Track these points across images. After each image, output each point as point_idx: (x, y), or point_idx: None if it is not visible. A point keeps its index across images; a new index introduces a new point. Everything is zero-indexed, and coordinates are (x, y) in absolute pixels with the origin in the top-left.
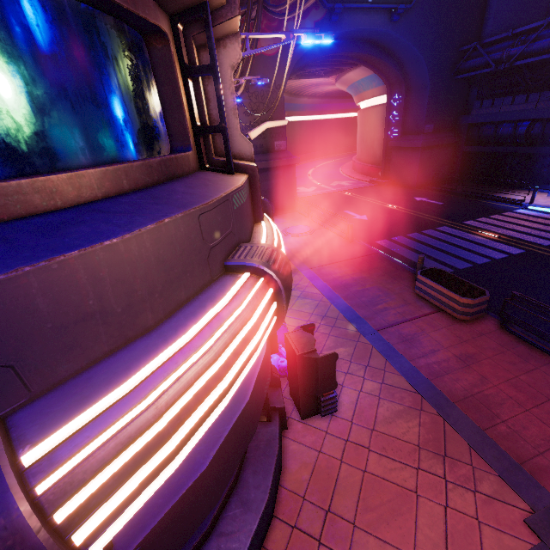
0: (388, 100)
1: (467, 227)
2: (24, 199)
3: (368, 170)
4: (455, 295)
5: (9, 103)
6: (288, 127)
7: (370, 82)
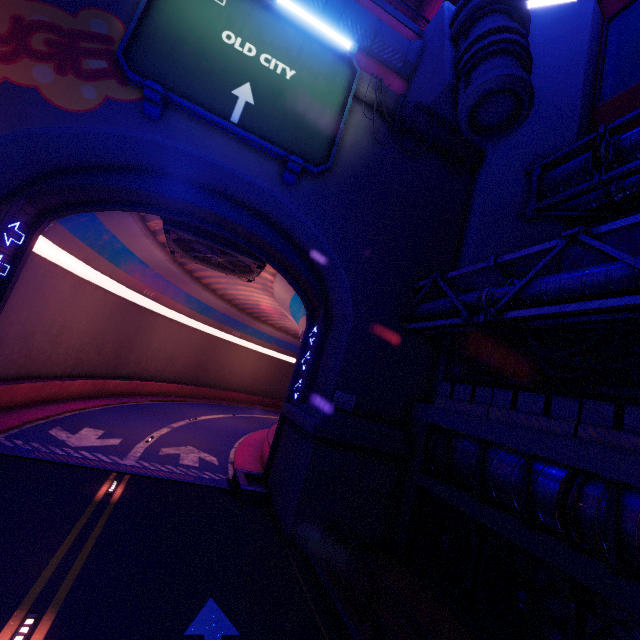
0: (305, 333)
1: None
2: None
3: (265, 448)
4: None
5: None
6: (237, 351)
7: (300, 307)
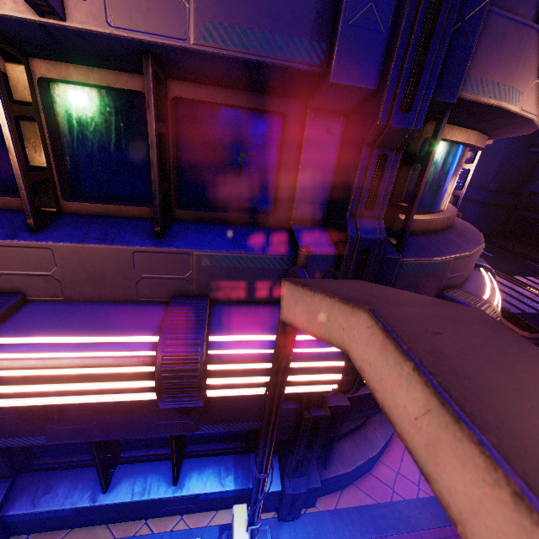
0: None
1: (517, 281)
2: (450, 222)
3: None
4: (515, 327)
5: (452, 188)
6: None
7: None
